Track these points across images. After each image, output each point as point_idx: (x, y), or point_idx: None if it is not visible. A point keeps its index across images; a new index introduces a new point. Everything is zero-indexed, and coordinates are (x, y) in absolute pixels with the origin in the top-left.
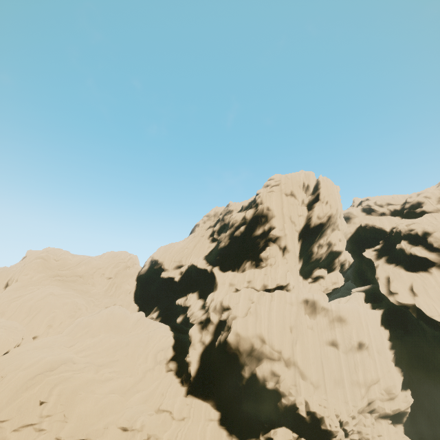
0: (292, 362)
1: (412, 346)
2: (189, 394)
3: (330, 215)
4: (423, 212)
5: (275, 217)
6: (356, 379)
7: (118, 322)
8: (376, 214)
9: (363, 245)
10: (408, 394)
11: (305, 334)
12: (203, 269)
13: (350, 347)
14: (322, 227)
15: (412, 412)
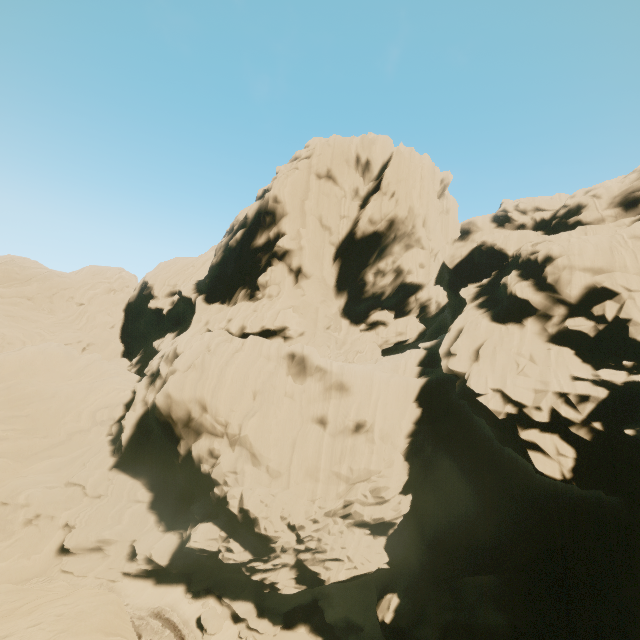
0: (238, 442)
1: (445, 435)
2: (117, 467)
3: (392, 218)
4: (578, 223)
5: (287, 216)
6: (337, 472)
7: (54, 365)
8: (511, 227)
9: (469, 278)
10: (404, 500)
11: (277, 404)
12: (189, 298)
13: (343, 428)
14: (380, 239)
15: (410, 523)
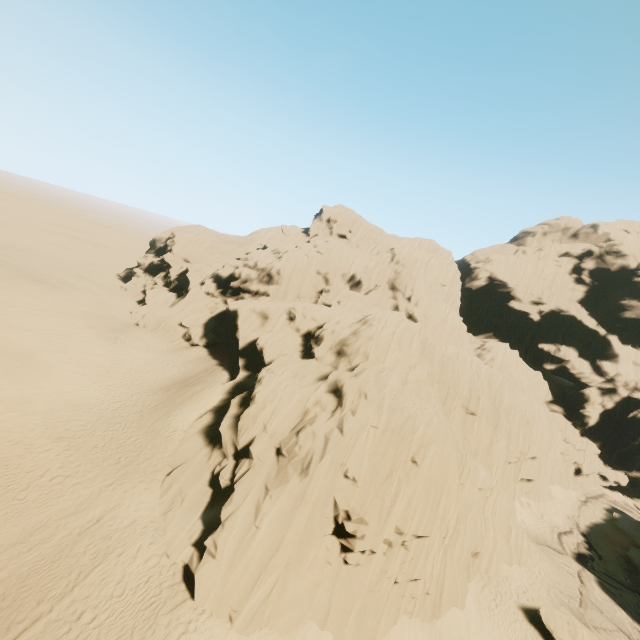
0: None
1: None
2: (582, 435)
3: None
4: None
5: None
6: None
7: (509, 359)
8: None
9: None
10: None
11: None
12: (591, 328)
13: None
14: None
15: None
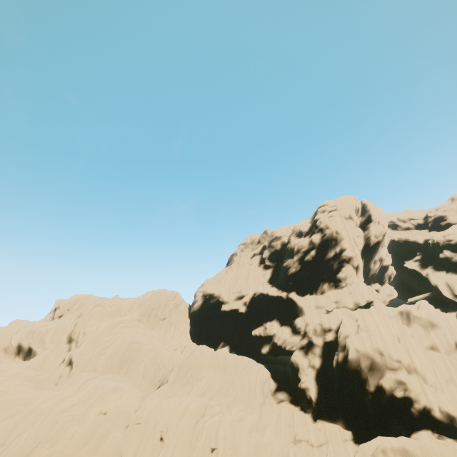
0: (413, 369)
1: None
2: (316, 419)
3: (384, 233)
4: (448, 224)
5: (344, 240)
6: None
7: (209, 361)
8: (401, 229)
9: (401, 258)
10: None
11: (411, 342)
12: (276, 296)
13: (450, 348)
14: (378, 244)
15: None
